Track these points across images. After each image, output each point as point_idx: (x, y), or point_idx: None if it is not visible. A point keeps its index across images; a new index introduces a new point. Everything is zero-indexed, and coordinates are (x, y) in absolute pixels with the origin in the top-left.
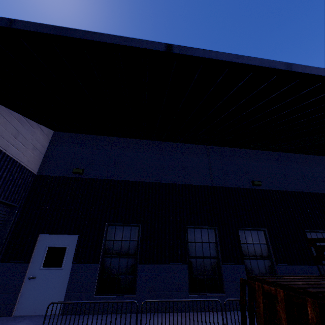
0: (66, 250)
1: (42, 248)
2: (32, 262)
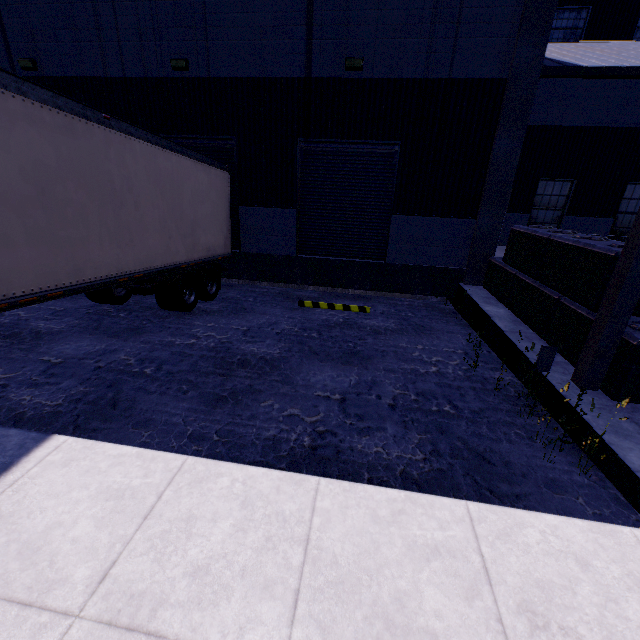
0: None
1: None
2: None
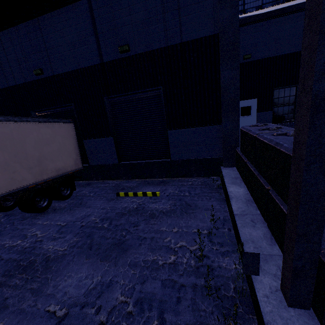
0: (251, 107)
1: None
2: None
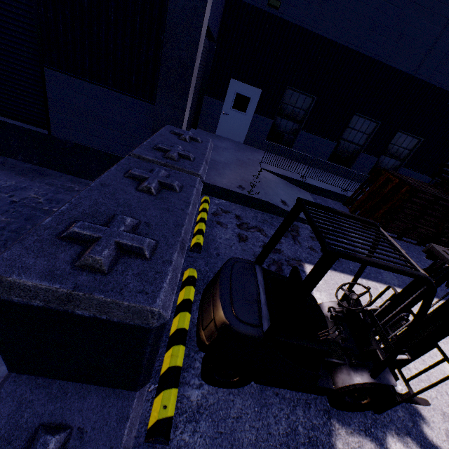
0: (250, 101)
1: (232, 92)
2: (225, 102)
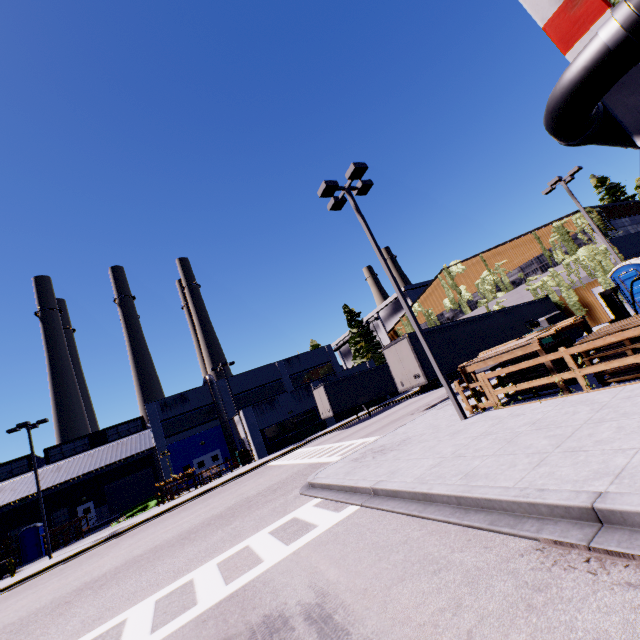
0: None
1: None
2: None
